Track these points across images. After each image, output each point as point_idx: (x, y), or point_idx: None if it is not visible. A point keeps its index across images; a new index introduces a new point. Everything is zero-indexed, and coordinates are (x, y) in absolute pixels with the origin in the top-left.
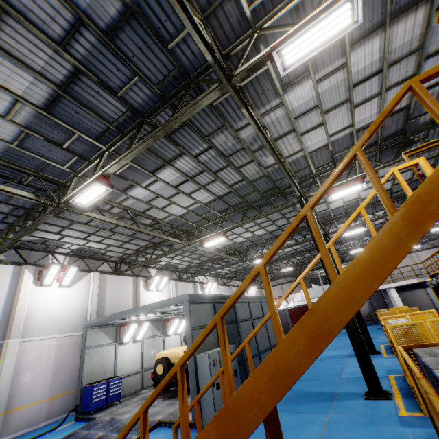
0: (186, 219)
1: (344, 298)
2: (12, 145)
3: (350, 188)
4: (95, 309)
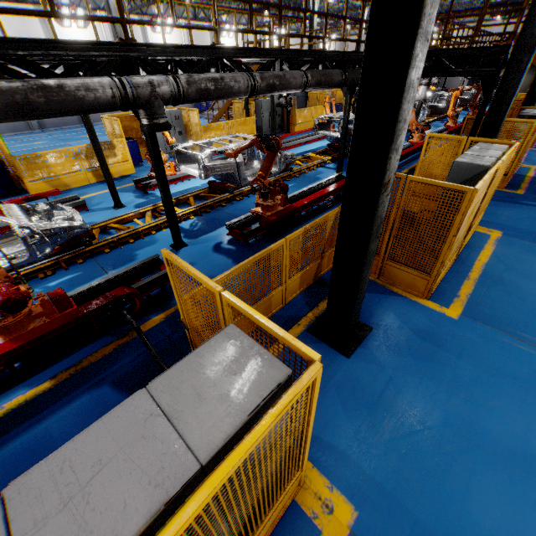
0: None
1: None
2: None
3: None
4: None
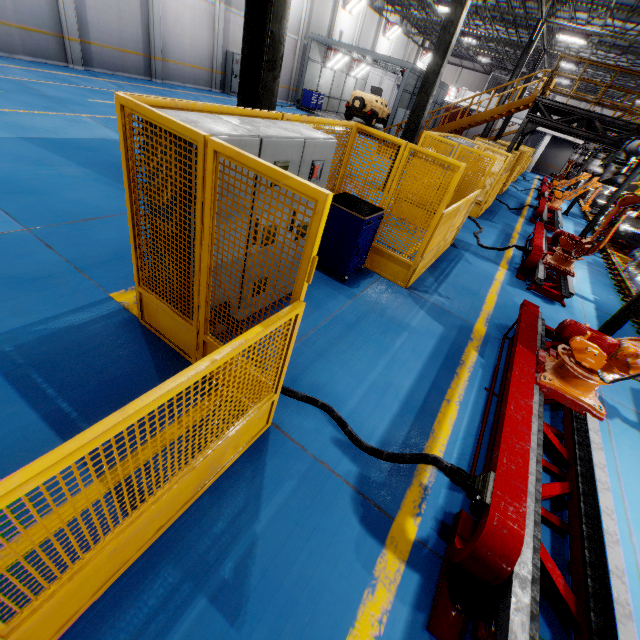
0: None
1: (483, 116)
2: None
3: (575, 39)
4: (307, 17)
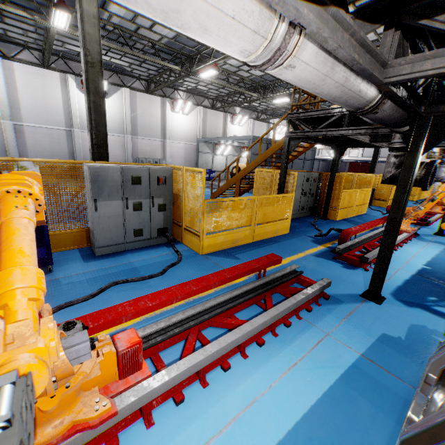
0: (264, 78)
1: (272, 150)
2: (171, 40)
3: None
4: (201, 132)
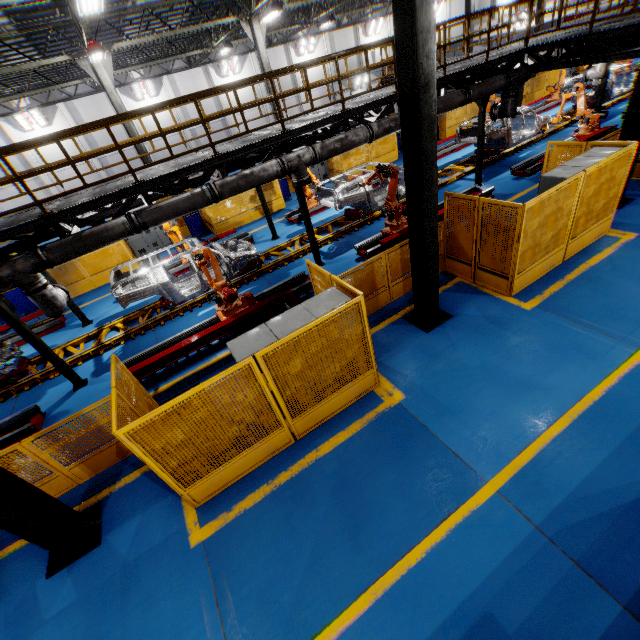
0: None
1: None
2: None
3: None
4: (332, 67)
